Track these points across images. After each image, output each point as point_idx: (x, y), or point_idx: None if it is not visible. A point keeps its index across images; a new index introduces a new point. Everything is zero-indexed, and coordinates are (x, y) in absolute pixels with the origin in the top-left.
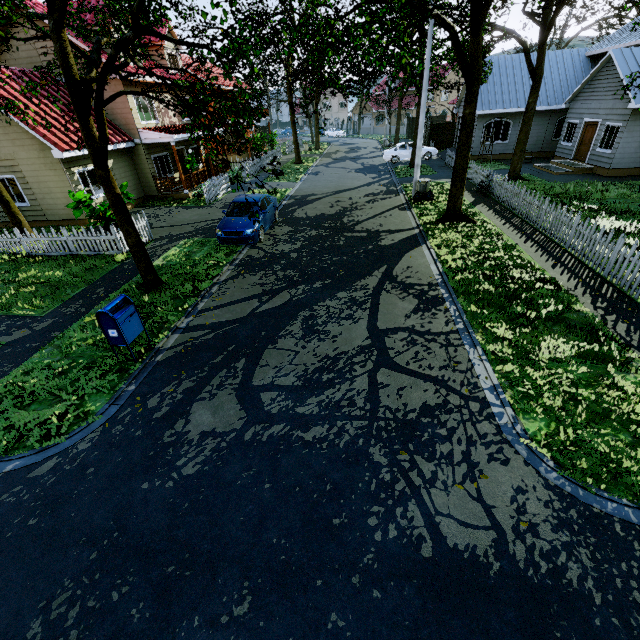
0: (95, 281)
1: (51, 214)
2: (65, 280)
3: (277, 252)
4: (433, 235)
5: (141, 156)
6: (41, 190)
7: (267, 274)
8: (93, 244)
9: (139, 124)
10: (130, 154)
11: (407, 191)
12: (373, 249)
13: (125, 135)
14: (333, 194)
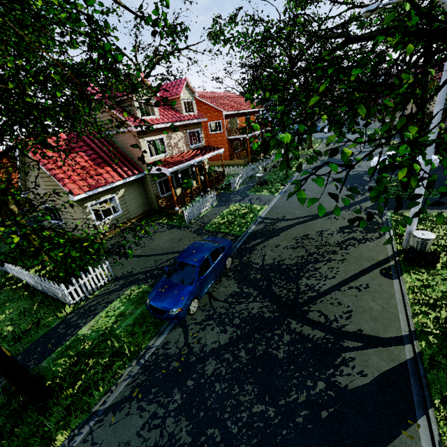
0: (20, 351)
1: (75, 231)
2: (4, 342)
3: (196, 348)
4: (443, 387)
5: (148, 182)
6: (69, 216)
7: (154, 418)
8: (54, 291)
9: (148, 160)
10: (142, 180)
11: (396, 229)
12: (323, 397)
13: (137, 169)
14: (304, 221)
